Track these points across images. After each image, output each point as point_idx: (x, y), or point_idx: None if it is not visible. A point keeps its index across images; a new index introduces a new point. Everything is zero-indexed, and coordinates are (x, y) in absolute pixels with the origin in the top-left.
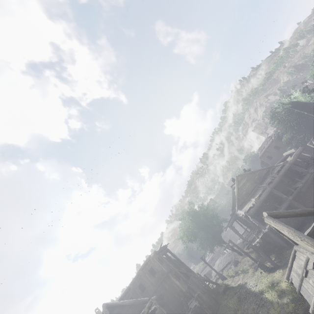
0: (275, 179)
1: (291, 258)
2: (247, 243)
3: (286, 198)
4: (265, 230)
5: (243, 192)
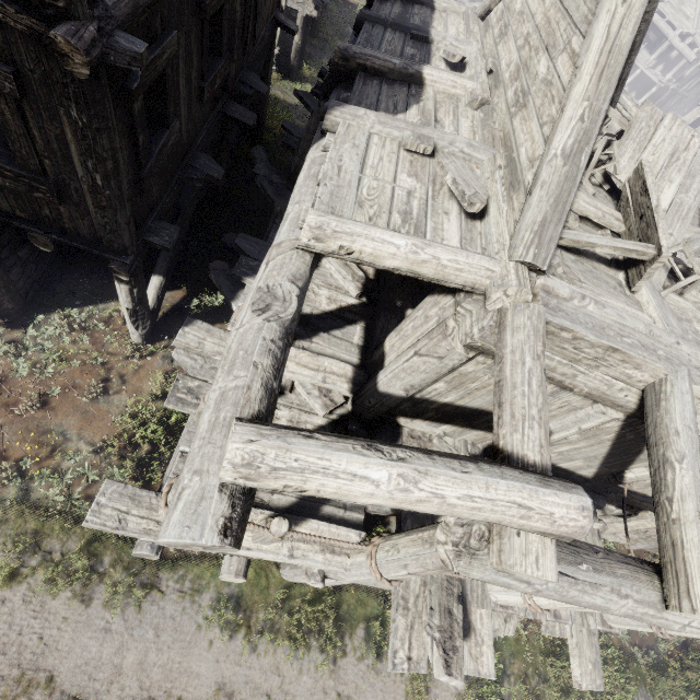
0: None
1: None
2: None
3: None
4: (315, 2)
5: None
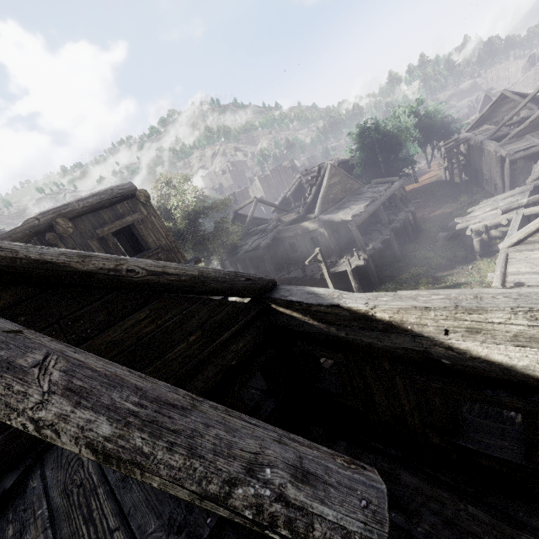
0: (383, 196)
1: (504, 262)
2: (304, 273)
3: (387, 225)
4: (367, 253)
5: (331, 195)
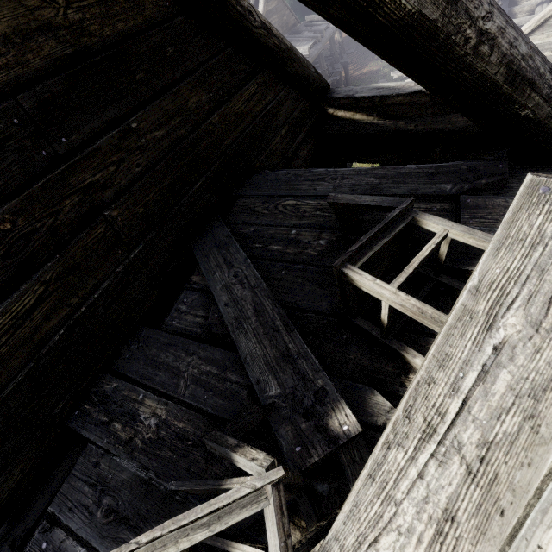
0: (323, 39)
1: None
2: None
3: (327, 78)
4: None
5: None
